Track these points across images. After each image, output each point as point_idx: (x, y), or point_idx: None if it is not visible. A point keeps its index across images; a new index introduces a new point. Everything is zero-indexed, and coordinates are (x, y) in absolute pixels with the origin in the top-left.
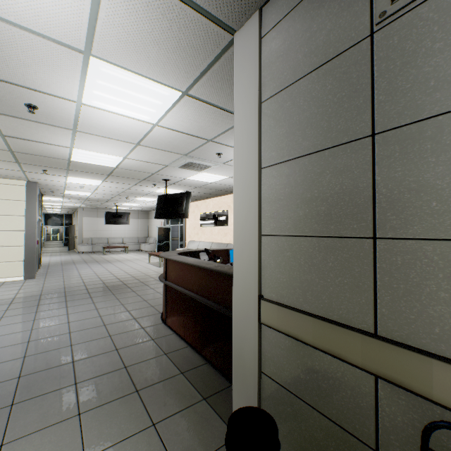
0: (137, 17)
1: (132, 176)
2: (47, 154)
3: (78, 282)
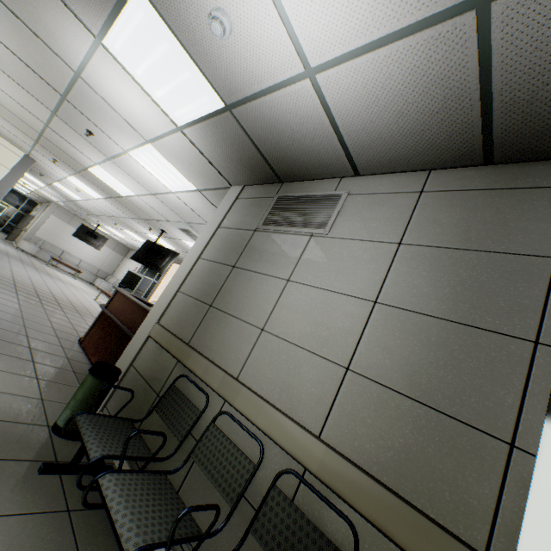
0: (184, 151)
1: (134, 210)
2: (71, 154)
3: (8, 275)
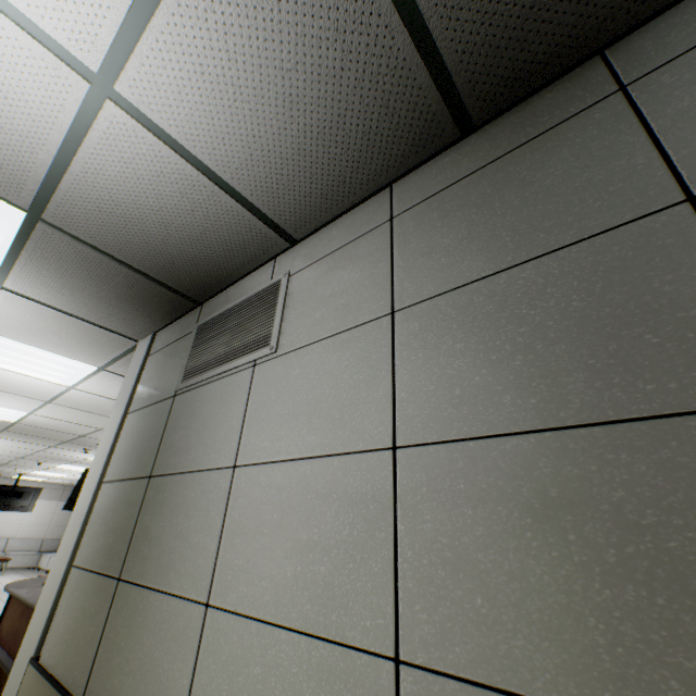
0: (33, 318)
1: (45, 435)
2: None
3: None
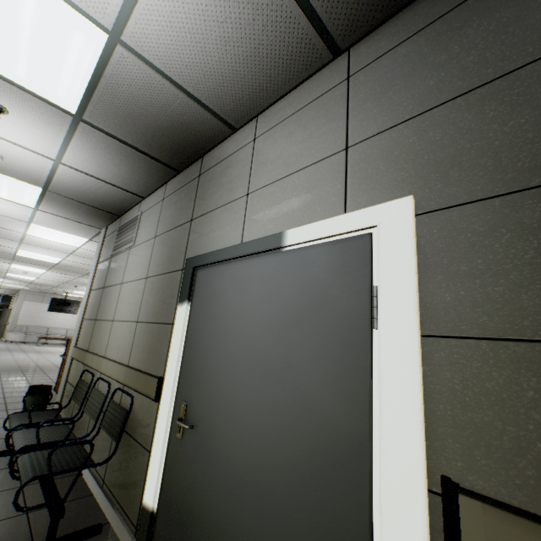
0: (54, 220)
1: (74, 270)
2: None
3: None
